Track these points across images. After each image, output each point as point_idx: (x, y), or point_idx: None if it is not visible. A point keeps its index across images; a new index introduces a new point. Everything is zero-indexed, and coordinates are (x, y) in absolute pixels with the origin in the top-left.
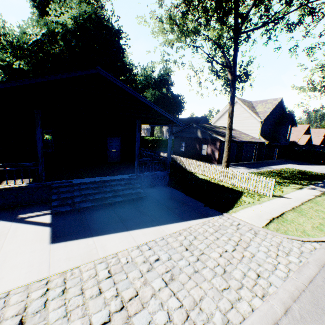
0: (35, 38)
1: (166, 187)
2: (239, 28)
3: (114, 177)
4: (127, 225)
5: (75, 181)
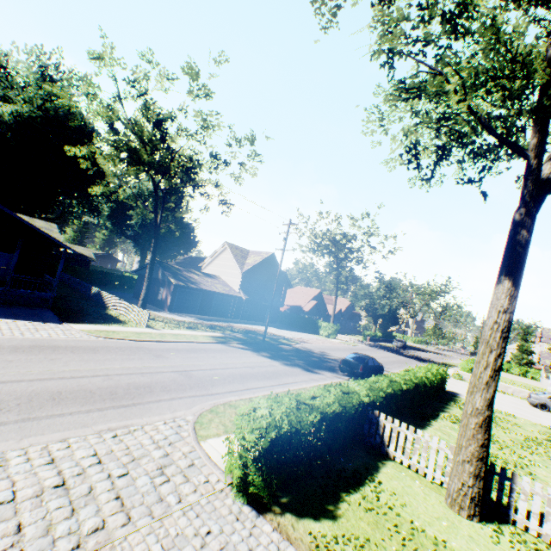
0: None
1: (44, 309)
2: (158, 185)
3: None
4: None
5: None
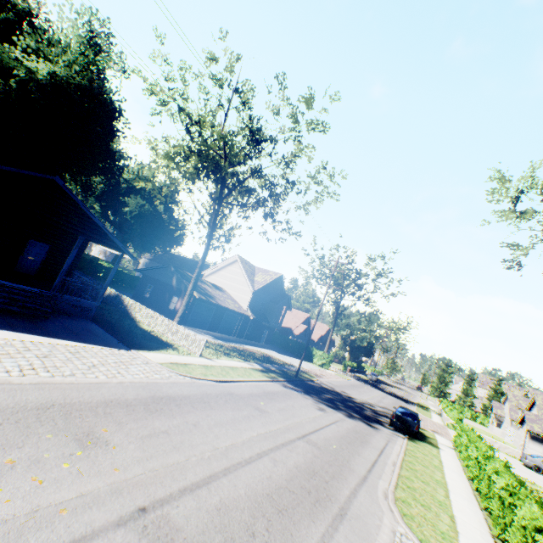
0: None
1: (87, 321)
2: (224, 198)
3: (19, 286)
4: (16, 329)
5: None
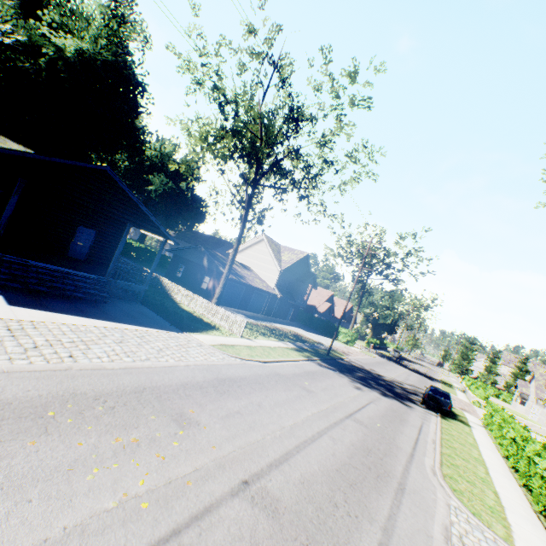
0: None
1: (138, 304)
2: (259, 180)
3: (80, 273)
4: (87, 315)
5: (33, 262)
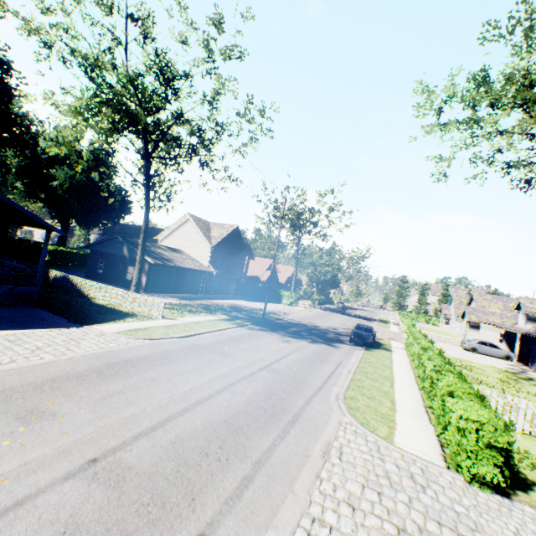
0: None
1: (31, 307)
2: (152, 153)
3: None
4: None
5: None
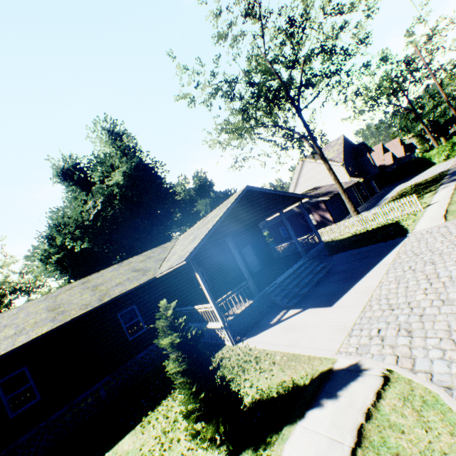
0: (91, 211)
1: (332, 256)
2: (298, 107)
3: (297, 266)
4: (355, 277)
5: (276, 281)
